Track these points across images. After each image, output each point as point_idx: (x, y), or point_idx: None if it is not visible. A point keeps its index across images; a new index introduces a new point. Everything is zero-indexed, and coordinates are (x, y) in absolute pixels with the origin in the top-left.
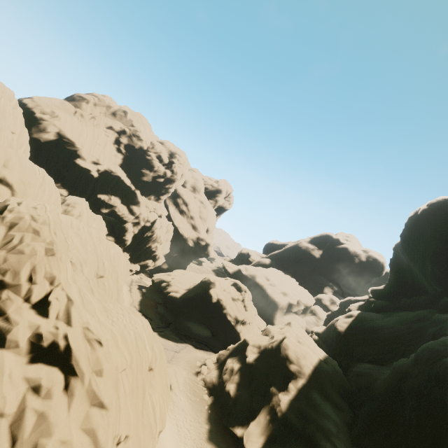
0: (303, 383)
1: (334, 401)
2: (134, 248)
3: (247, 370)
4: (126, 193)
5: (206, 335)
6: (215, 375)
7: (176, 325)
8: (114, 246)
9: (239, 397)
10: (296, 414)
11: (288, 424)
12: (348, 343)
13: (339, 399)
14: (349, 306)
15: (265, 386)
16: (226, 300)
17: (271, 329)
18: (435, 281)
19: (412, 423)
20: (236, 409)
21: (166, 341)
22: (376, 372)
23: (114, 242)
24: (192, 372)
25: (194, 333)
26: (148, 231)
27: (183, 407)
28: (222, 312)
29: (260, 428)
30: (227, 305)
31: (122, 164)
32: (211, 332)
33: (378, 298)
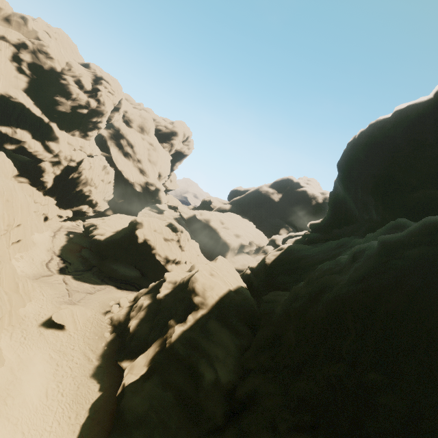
0: (203, 314)
1: (235, 328)
2: (61, 192)
3: (156, 306)
4: (38, 126)
5: (133, 276)
6: (123, 313)
7: (101, 268)
8: (6, 183)
9: (136, 332)
10: (185, 343)
11: (174, 354)
12: (272, 274)
13: (241, 326)
14: (286, 241)
15: (166, 320)
16: (155, 240)
17: (196, 265)
18: (364, 209)
19: (292, 343)
20: (131, 343)
21: (80, 283)
22: (284, 298)
23: (29, 184)
24: (100, 312)
25: (119, 275)
26: (74, 172)
27: (74, 346)
28: (151, 252)
29: (145, 360)
30: (156, 245)
31: (27, 89)
32: (142, 273)
33: (315, 232)
